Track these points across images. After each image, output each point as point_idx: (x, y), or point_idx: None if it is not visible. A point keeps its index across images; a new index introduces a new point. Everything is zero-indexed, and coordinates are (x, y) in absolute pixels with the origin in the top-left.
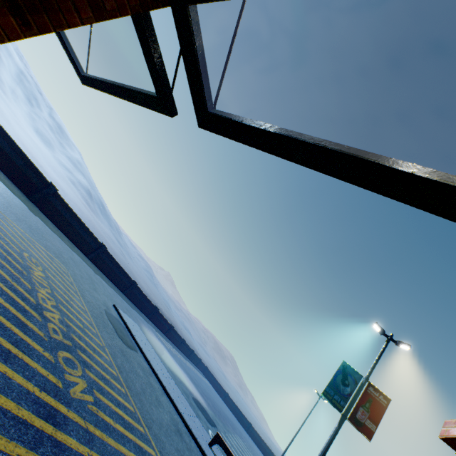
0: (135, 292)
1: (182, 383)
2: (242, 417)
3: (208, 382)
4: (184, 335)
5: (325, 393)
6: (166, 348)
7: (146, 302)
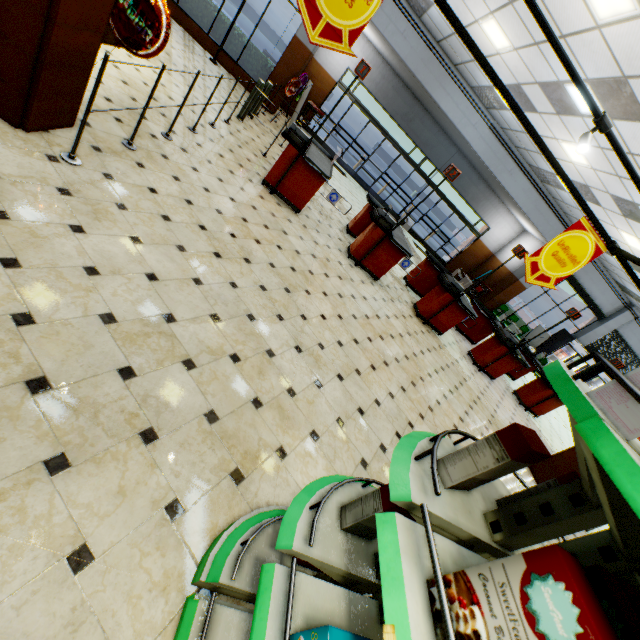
0: None
1: None
2: None
3: (248, 20)
4: None
5: None
6: None
7: None
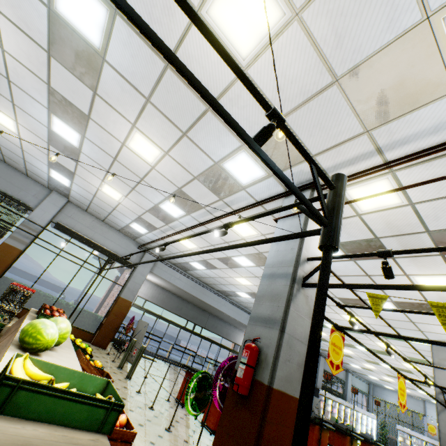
0: None
1: None
2: (27, 274)
3: None
4: None
5: (94, 257)
6: None
7: None
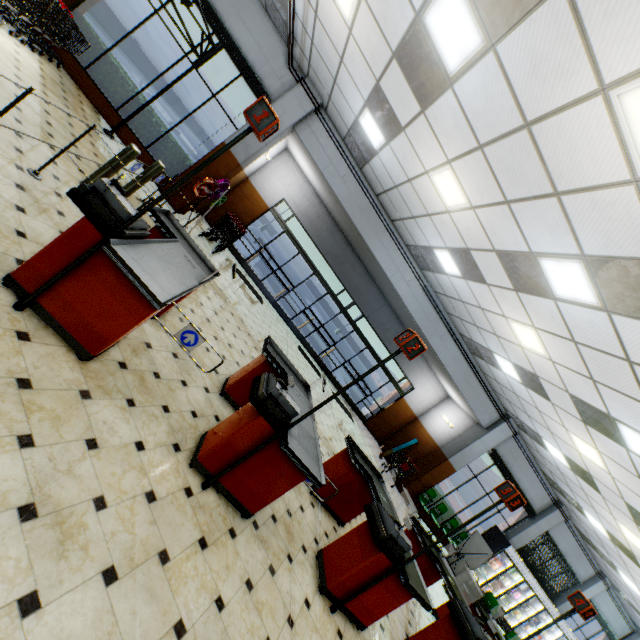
0: (102, 11)
1: (183, 141)
2: None
3: None
4: (180, 93)
5: None
6: (160, 104)
7: (121, 31)
